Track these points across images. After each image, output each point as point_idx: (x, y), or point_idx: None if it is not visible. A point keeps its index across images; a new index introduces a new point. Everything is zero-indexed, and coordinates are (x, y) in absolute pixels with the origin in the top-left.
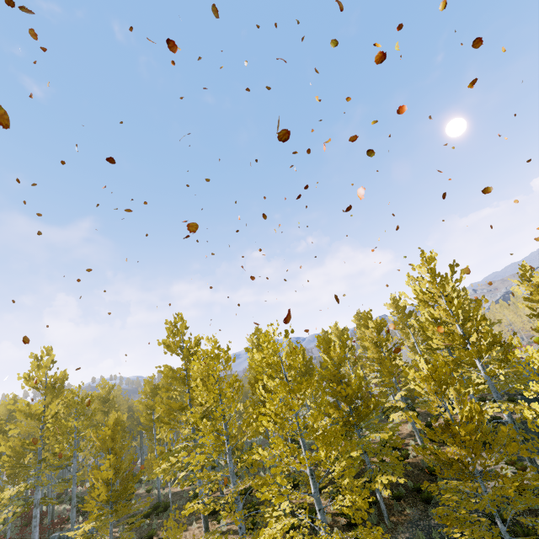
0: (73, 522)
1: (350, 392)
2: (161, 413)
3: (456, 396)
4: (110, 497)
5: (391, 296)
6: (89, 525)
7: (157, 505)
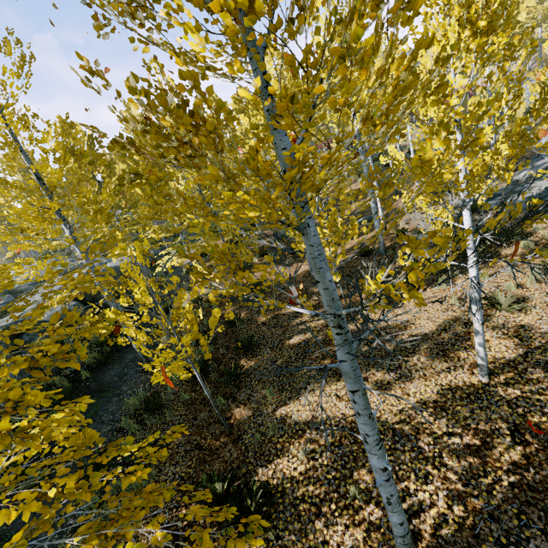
0: None
1: None
2: None
3: None
4: None
5: None
6: None
7: None
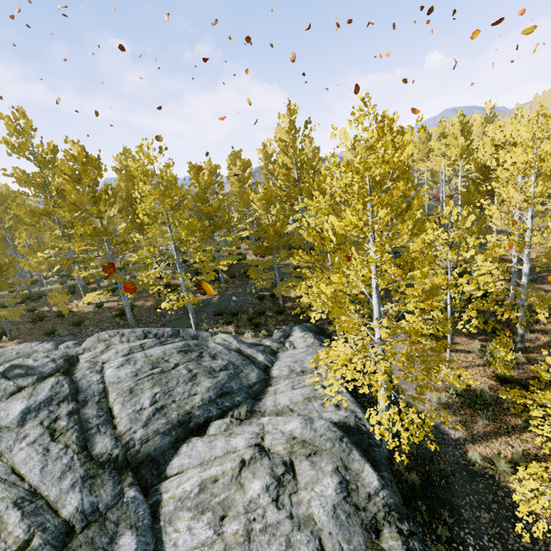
0: None
1: (211, 210)
2: (13, 223)
3: (276, 213)
4: None
5: (263, 142)
6: None
7: (30, 296)
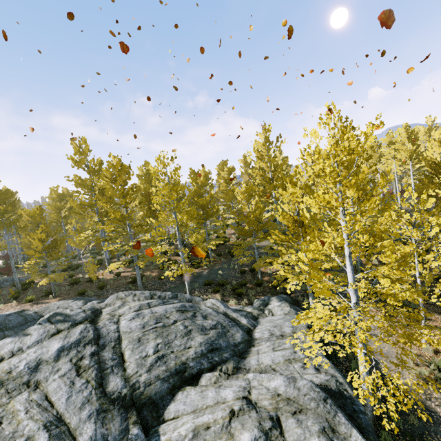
0: (14, 266)
1: (205, 202)
2: (67, 213)
3: (255, 203)
4: (45, 249)
5: (244, 154)
6: (34, 260)
7: (71, 266)
